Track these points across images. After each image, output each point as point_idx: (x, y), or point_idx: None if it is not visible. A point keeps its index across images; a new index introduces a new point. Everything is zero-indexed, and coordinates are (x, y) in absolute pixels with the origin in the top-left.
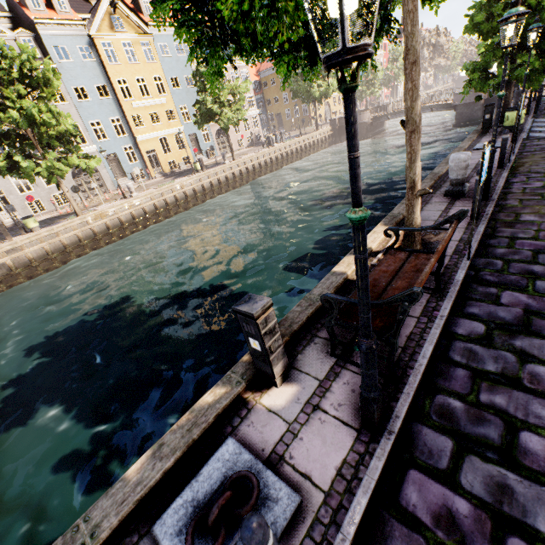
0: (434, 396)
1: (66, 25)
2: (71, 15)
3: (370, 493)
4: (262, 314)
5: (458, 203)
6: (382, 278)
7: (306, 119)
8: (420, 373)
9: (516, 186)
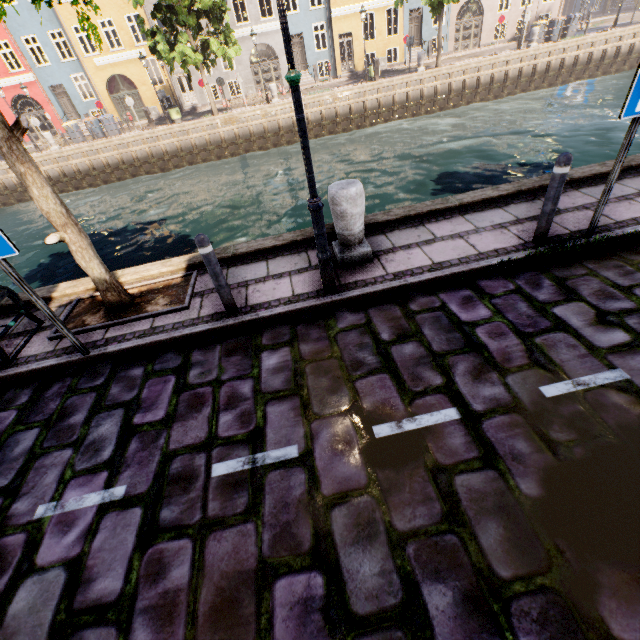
0: None
1: None
2: None
3: None
4: None
5: (303, 276)
6: None
7: None
8: None
9: (449, 295)
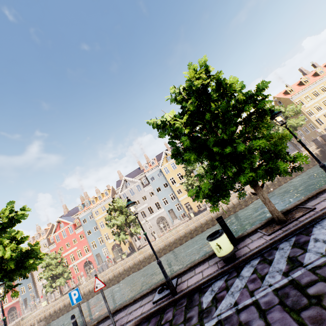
0: None
1: (153, 169)
2: (156, 164)
3: None
4: None
5: None
6: None
7: (316, 132)
8: None
9: None
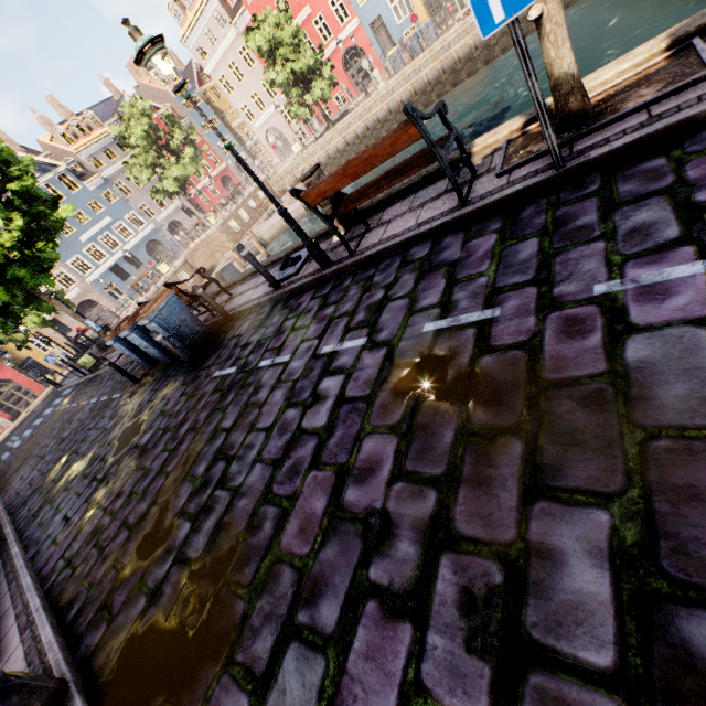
0: (351, 274)
1: None
2: None
3: (301, 284)
4: (306, 180)
5: None
6: (392, 173)
7: None
8: (357, 258)
9: None
